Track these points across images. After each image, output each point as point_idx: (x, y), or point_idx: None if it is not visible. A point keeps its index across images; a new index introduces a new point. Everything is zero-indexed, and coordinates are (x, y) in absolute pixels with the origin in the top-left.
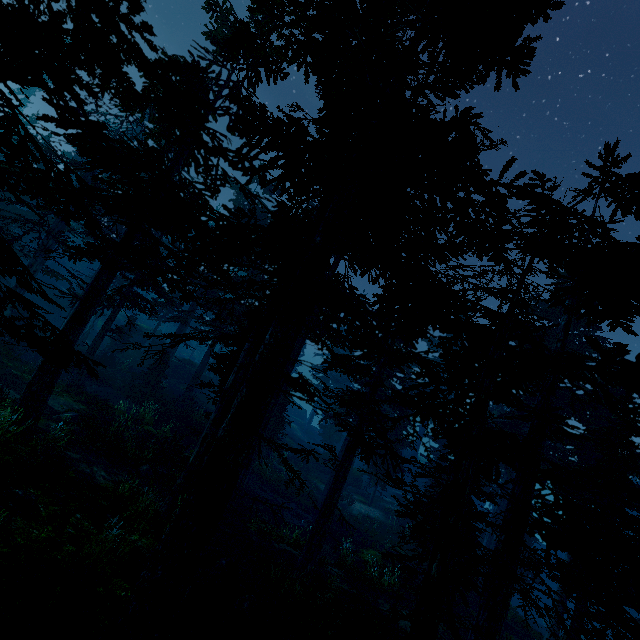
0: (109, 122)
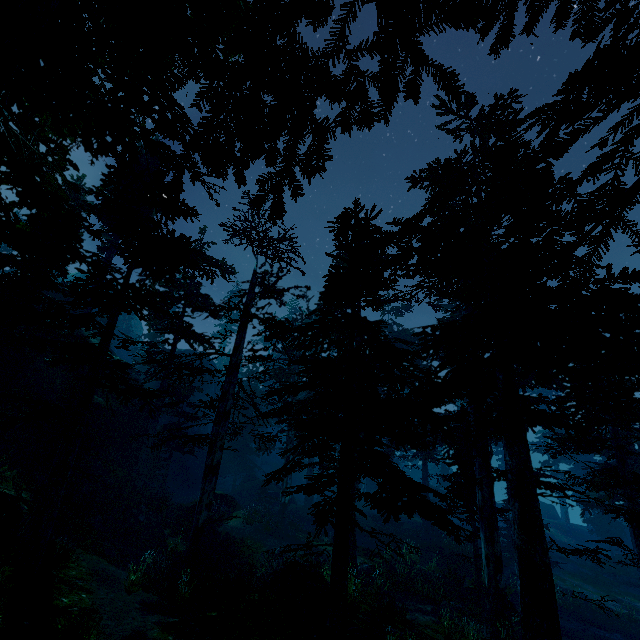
0: None
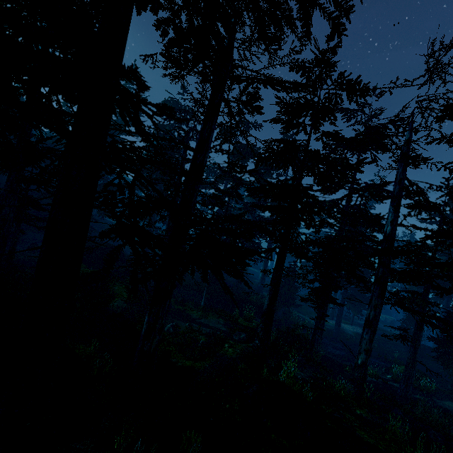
0: None
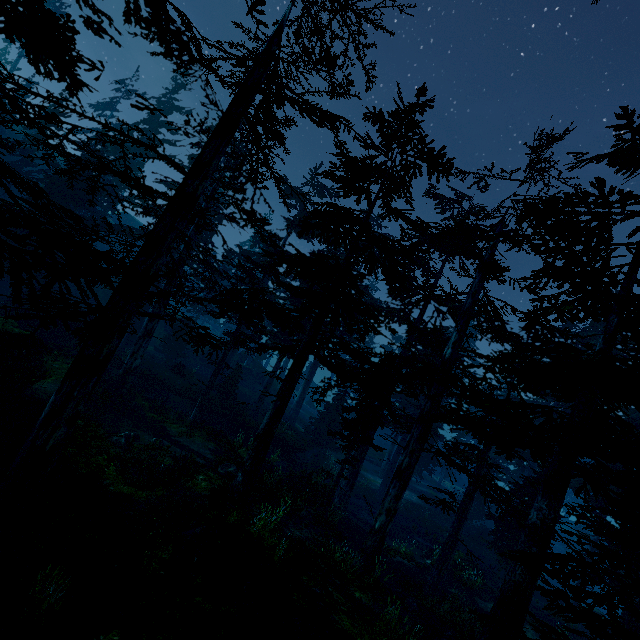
0: (124, 83)
